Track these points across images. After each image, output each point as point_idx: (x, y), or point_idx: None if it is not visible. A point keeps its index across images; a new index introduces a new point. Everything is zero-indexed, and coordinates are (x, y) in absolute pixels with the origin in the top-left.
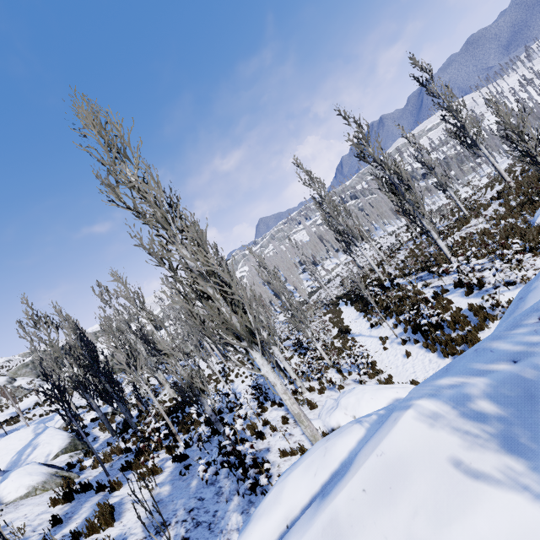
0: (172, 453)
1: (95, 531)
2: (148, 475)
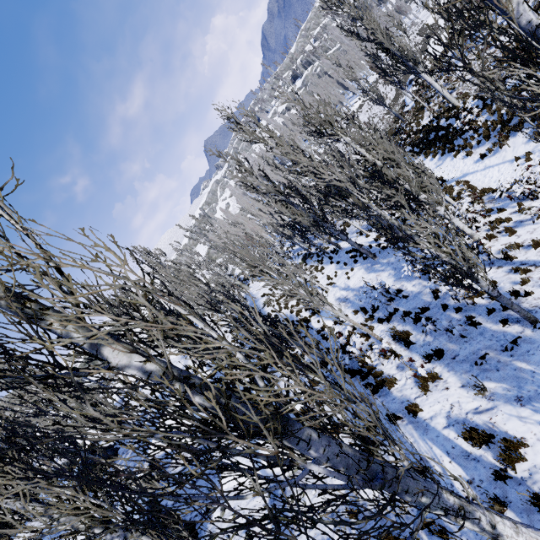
0: (398, 358)
1: (516, 461)
2: (427, 385)
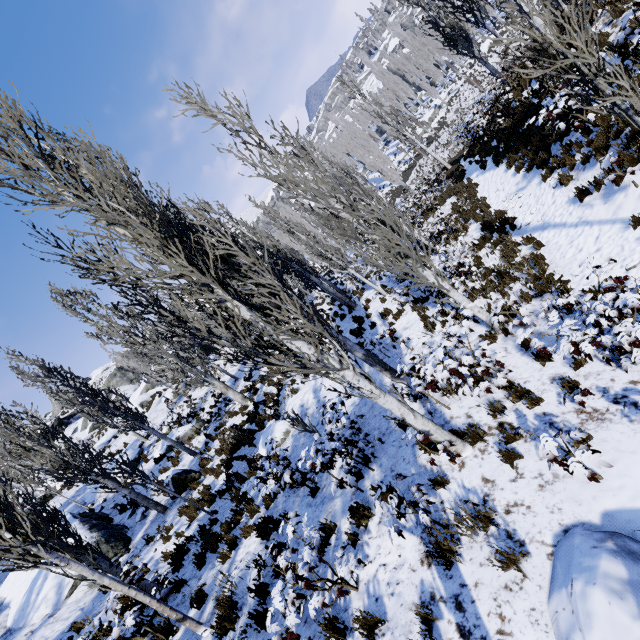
0: None
1: None
2: None
